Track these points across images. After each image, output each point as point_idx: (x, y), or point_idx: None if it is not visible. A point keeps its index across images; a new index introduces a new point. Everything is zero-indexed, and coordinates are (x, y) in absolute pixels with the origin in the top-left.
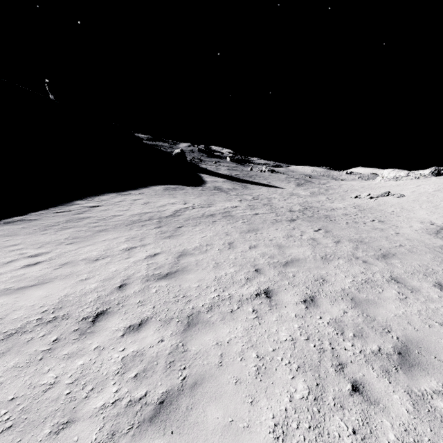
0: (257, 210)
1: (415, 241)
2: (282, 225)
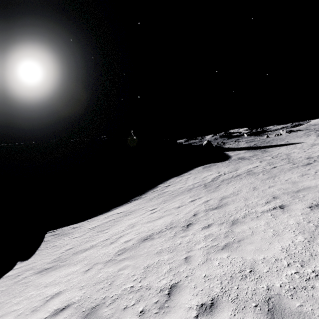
0: (275, 164)
1: None
2: (297, 170)
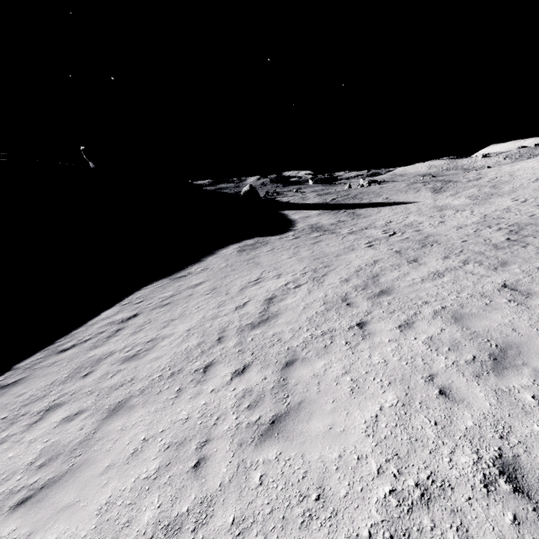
0: (423, 260)
1: None
2: None
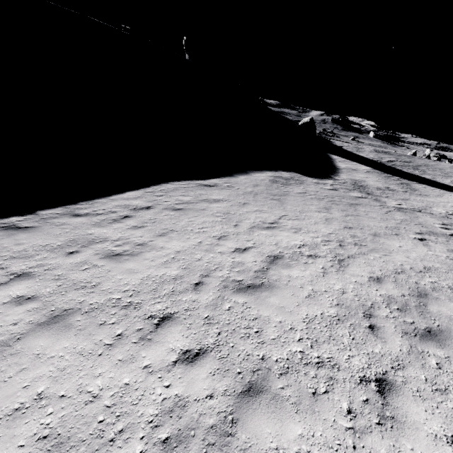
0: None
1: None
2: None
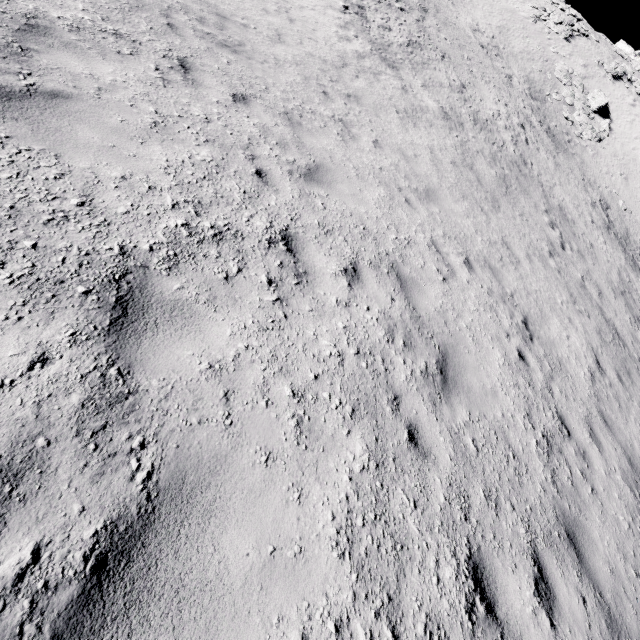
0: None
1: (462, 27)
2: None
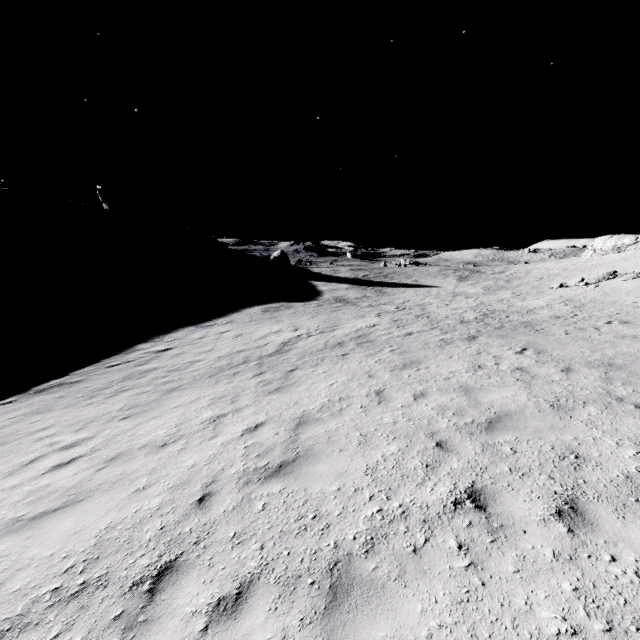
0: (408, 326)
1: None
2: (457, 350)
